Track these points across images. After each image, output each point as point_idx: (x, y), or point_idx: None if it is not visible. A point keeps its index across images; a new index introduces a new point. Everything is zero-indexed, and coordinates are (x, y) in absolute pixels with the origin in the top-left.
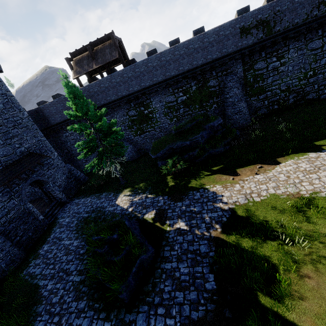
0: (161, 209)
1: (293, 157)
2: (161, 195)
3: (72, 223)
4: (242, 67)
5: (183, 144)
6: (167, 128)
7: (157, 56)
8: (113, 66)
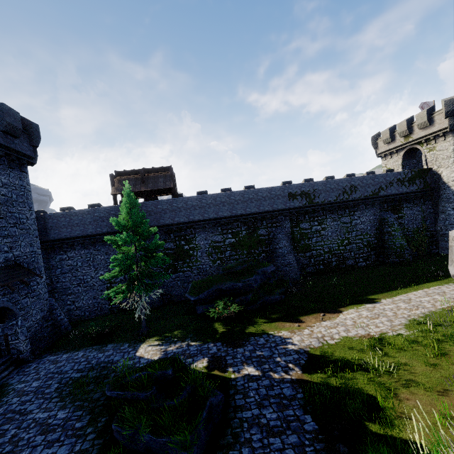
0: (216, 356)
1: (352, 307)
2: (211, 342)
3: (47, 387)
4: (289, 223)
5: (235, 286)
6: (207, 270)
7: (213, 196)
8: (157, 195)
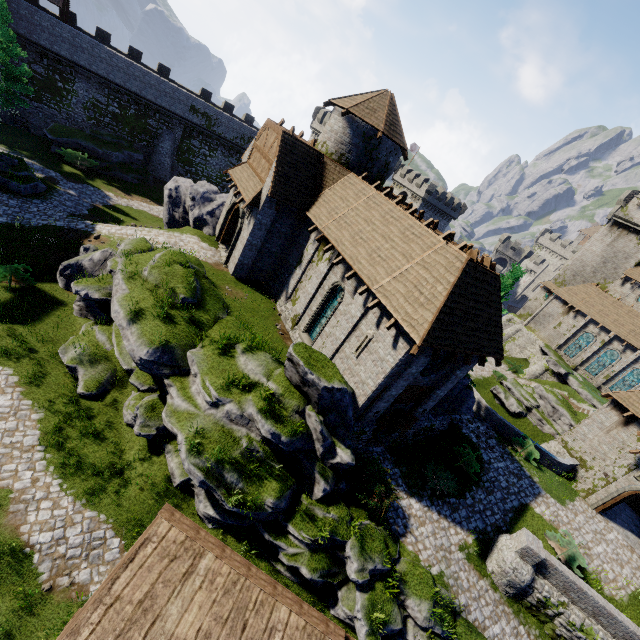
0: (53, 178)
1: None
2: (53, 171)
3: None
4: (182, 133)
5: (95, 150)
6: (79, 122)
7: (110, 52)
8: None
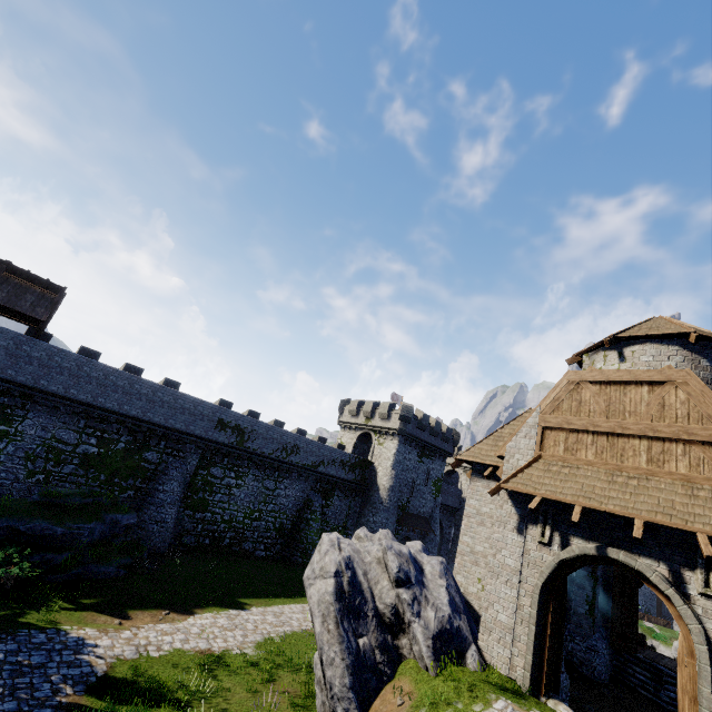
0: None
1: (213, 609)
2: None
3: None
4: (198, 460)
5: (48, 530)
6: (5, 485)
7: (107, 369)
8: None
